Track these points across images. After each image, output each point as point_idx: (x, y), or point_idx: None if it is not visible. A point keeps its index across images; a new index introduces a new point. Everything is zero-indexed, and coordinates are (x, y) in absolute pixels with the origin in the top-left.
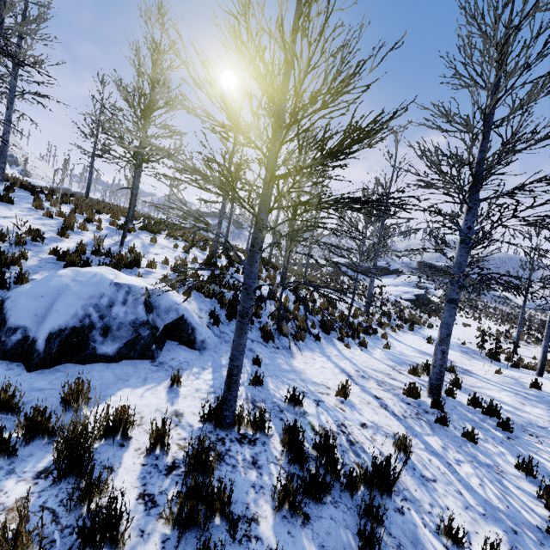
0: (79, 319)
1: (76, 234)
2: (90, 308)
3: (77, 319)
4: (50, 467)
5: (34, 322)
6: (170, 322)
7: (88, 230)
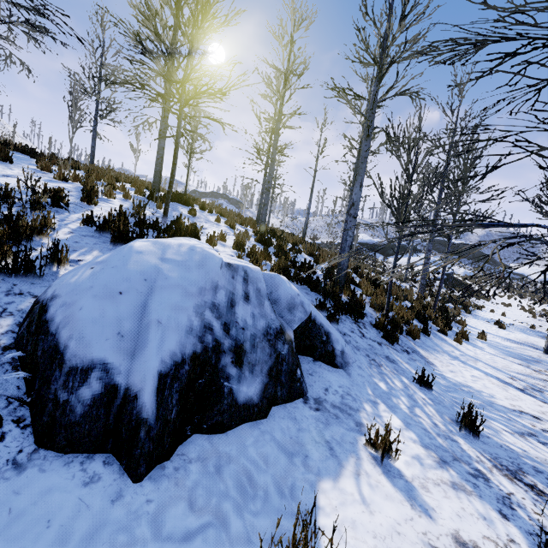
0: (197, 335)
1: (102, 201)
2: (206, 311)
3: (194, 336)
4: None
5: (120, 351)
6: (299, 326)
7: (115, 197)
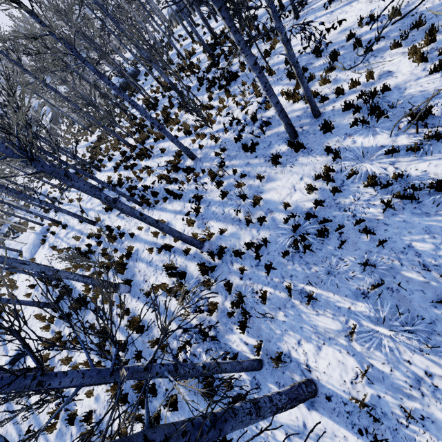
0: None
1: None
2: None
3: None
4: None
5: None
6: None
7: None
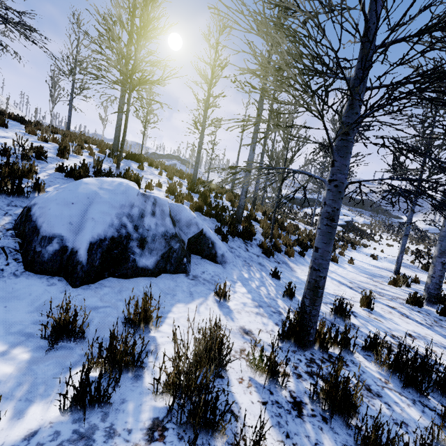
0: (116, 228)
1: (72, 157)
2: (124, 217)
3: (114, 228)
4: (158, 419)
5: (70, 231)
6: (192, 236)
7: (82, 155)
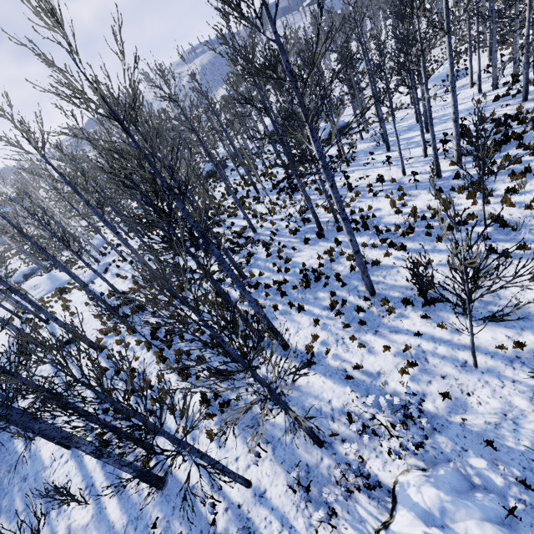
0: (24, 276)
1: None
2: (23, 275)
3: (24, 276)
4: None
5: (20, 279)
6: (34, 269)
7: None
